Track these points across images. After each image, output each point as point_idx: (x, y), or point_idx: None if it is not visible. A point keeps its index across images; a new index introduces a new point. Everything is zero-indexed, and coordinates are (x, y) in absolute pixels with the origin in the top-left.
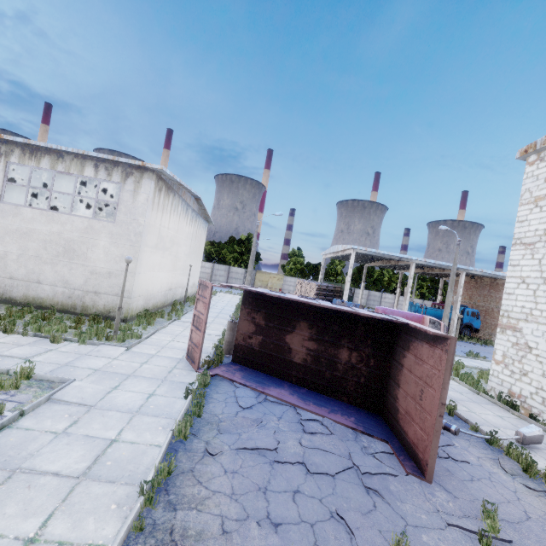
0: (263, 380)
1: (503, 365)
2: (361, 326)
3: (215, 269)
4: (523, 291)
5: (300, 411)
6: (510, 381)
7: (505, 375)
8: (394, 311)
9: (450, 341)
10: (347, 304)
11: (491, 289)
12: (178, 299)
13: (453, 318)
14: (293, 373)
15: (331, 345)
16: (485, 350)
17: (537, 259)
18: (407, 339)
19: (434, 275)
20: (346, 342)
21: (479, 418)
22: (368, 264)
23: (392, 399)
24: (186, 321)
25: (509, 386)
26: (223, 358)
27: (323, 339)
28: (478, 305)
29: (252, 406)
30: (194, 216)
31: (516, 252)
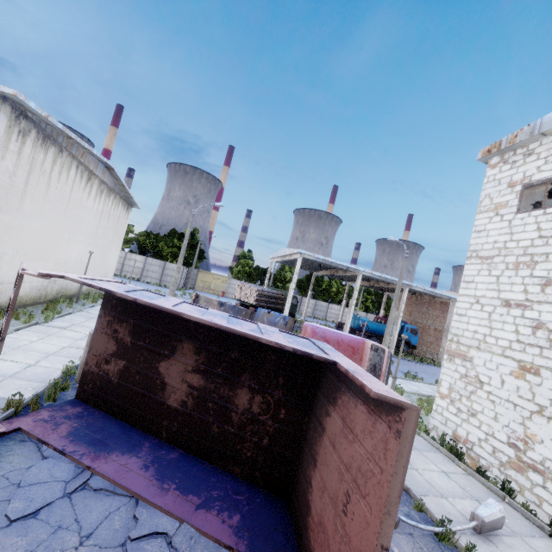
0: (109, 436)
1: (449, 400)
2: (271, 354)
3: (147, 263)
4: (476, 313)
5: (142, 510)
6: (456, 421)
7: (450, 413)
8: (327, 331)
9: (406, 415)
10: (274, 316)
11: (430, 307)
12: (72, 294)
13: (394, 334)
14: (165, 423)
15: (225, 383)
16: (421, 368)
17: (494, 276)
18: (334, 384)
19: (379, 289)
20: (248, 379)
21: (423, 480)
22: (317, 272)
23: (304, 482)
24: (56, 325)
25: (454, 428)
26: (68, 391)
27: (215, 372)
28: (416, 322)
29: (40, 509)
30: (106, 190)
31: (471, 267)
